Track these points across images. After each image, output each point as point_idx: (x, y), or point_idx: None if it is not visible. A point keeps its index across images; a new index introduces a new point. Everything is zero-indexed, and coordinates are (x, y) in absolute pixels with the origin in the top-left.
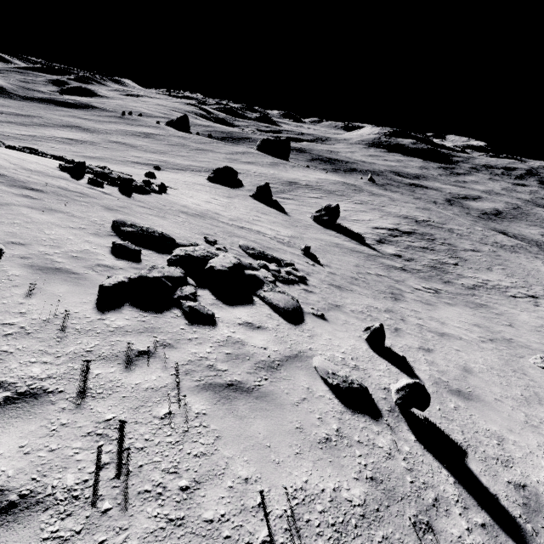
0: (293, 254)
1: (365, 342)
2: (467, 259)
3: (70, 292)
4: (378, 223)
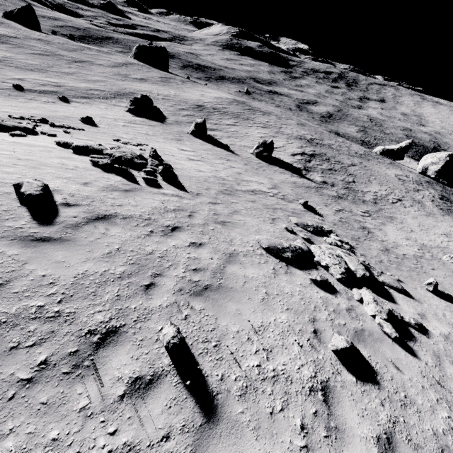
0: (304, 212)
1: (428, 292)
2: (356, 175)
3: (392, 351)
4: (291, 149)
